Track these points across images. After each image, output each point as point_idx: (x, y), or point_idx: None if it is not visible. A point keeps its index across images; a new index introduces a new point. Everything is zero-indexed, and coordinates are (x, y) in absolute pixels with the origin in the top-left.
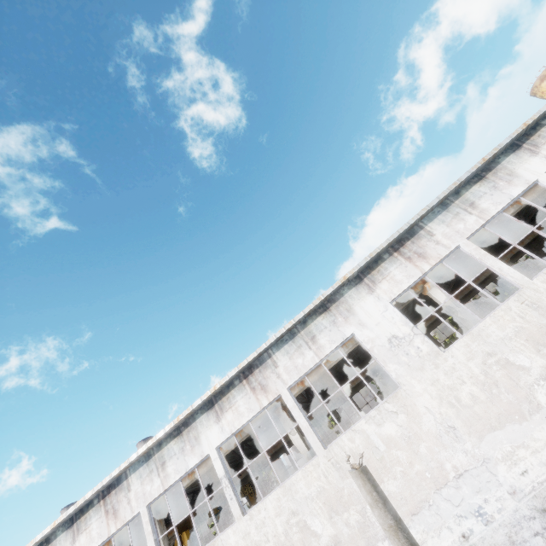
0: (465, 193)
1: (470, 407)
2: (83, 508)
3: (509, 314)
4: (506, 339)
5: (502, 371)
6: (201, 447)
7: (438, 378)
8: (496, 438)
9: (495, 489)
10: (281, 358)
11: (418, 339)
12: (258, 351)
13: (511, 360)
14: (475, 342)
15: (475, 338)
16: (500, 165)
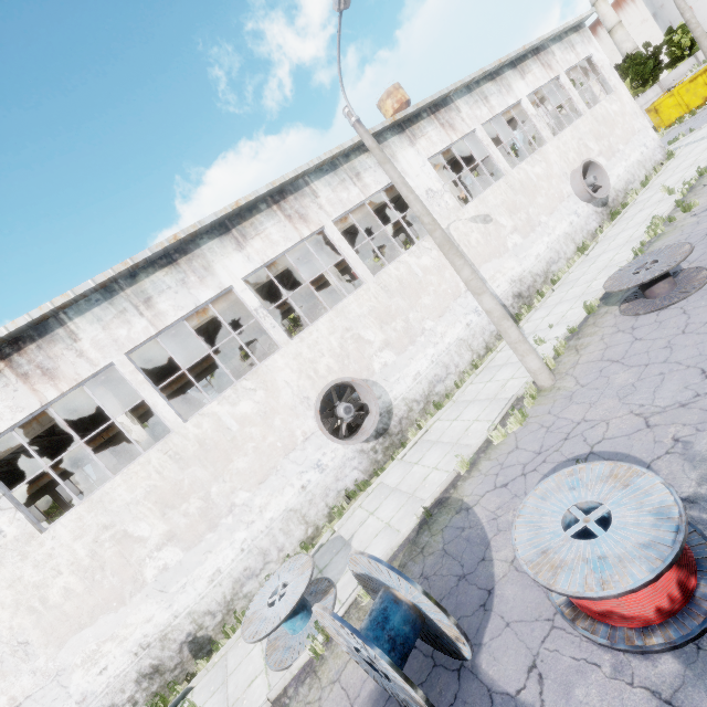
0: (144, 279)
1: (59, 606)
2: None
3: (147, 469)
4: (132, 504)
5: (116, 548)
6: None
7: (23, 574)
8: (81, 639)
9: (62, 705)
10: None
11: (5, 517)
12: None
13: (131, 531)
14: (93, 512)
15: (94, 506)
16: (200, 249)
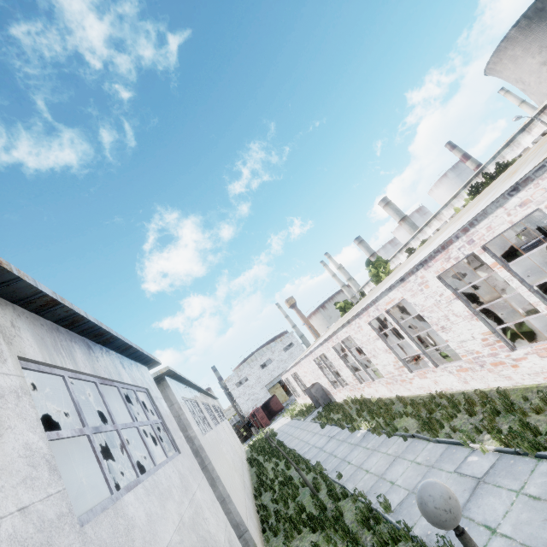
0: (501, 152)
1: None
2: (400, 249)
3: None
4: None
5: None
6: (427, 234)
7: None
8: None
9: None
10: (444, 212)
11: None
12: (436, 212)
13: None
14: None
15: None
16: (516, 139)
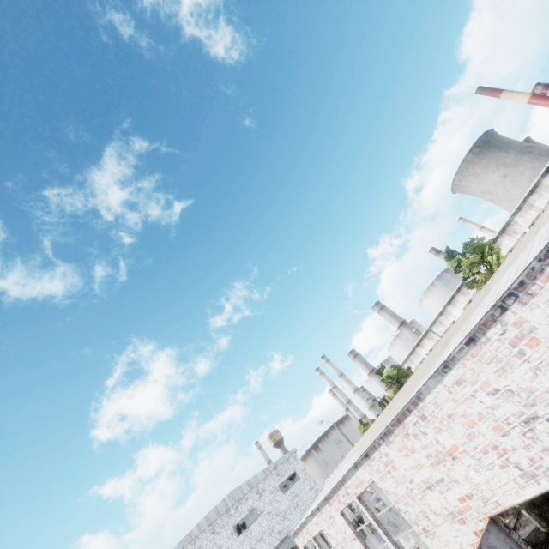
0: None
1: None
2: (451, 298)
3: None
4: None
5: None
6: None
7: None
8: None
9: None
10: (518, 219)
11: None
12: (505, 222)
13: None
14: None
15: None
16: None
